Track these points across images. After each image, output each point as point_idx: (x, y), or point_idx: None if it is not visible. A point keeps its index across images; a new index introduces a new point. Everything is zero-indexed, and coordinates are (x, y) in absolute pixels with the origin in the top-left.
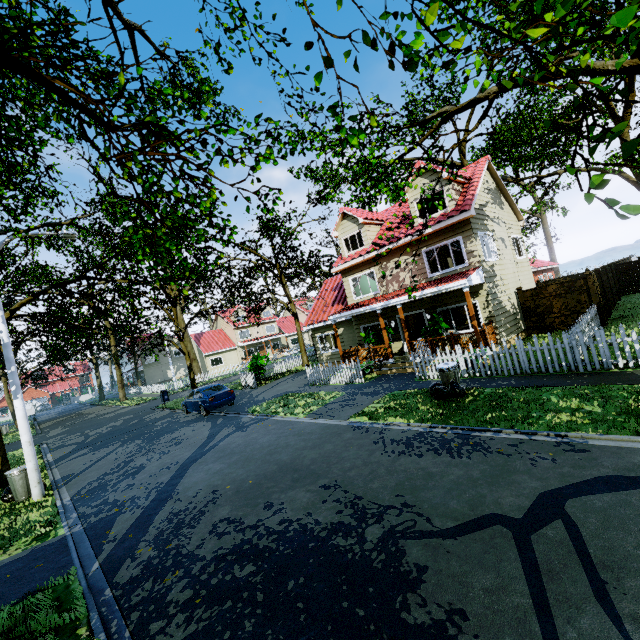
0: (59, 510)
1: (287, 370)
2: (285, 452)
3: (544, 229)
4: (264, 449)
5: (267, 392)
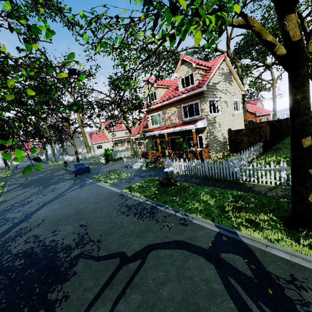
0: None
1: (124, 156)
2: (84, 203)
3: (273, 91)
4: (79, 200)
5: (107, 168)
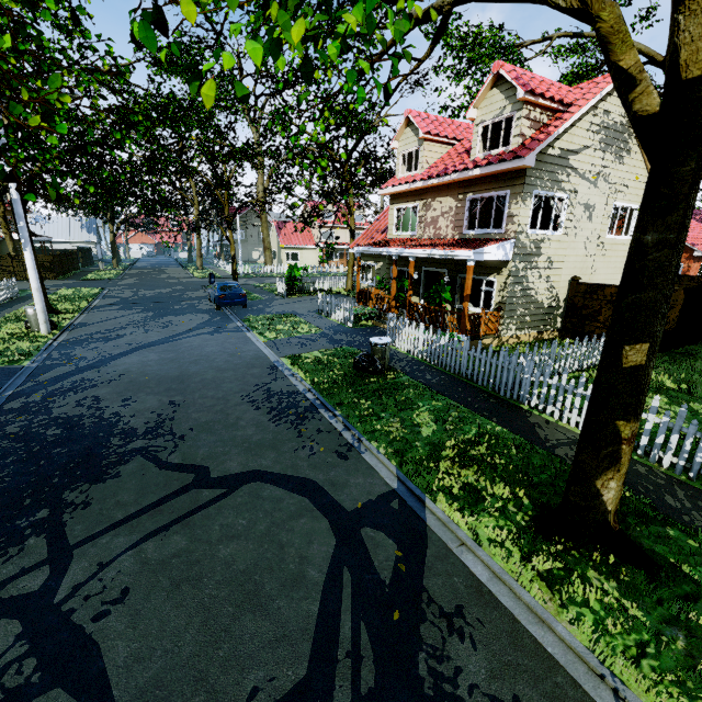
0: (43, 347)
1: (330, 289)
2: (201, 365)
3: None
4: (196, 357)
5: (283, 306)
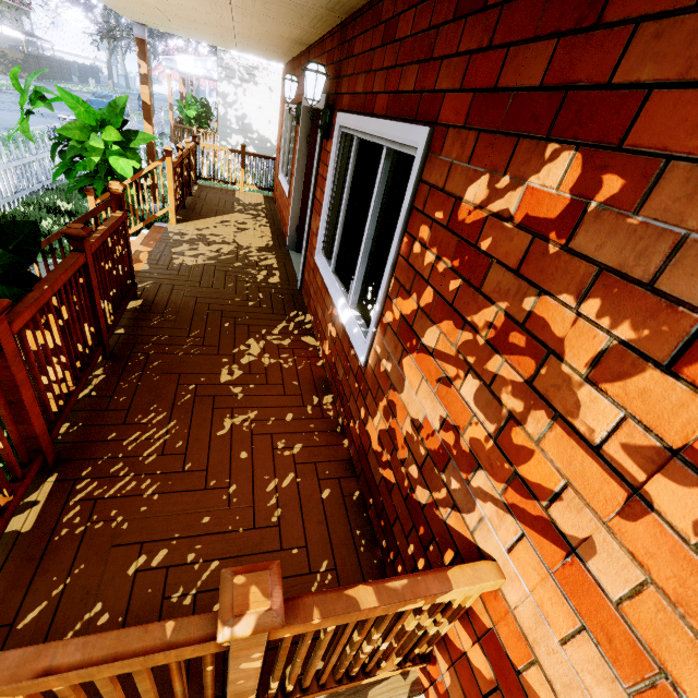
0: None
1: None
2: None
3: None
4: None
5: None
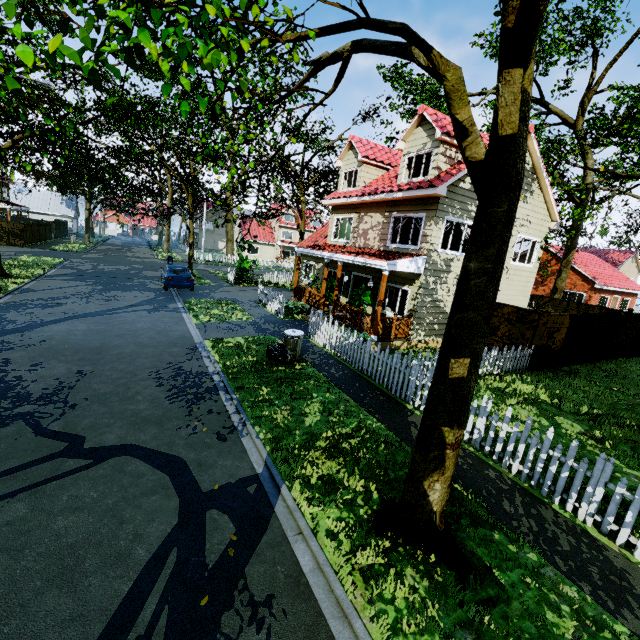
0: None
1: (277, 282)
2: (125, 339)
3: None
4: (124, 331)
5: (227, 293)
